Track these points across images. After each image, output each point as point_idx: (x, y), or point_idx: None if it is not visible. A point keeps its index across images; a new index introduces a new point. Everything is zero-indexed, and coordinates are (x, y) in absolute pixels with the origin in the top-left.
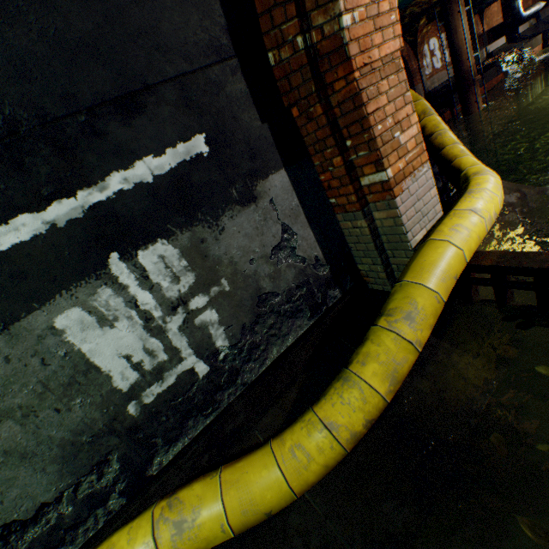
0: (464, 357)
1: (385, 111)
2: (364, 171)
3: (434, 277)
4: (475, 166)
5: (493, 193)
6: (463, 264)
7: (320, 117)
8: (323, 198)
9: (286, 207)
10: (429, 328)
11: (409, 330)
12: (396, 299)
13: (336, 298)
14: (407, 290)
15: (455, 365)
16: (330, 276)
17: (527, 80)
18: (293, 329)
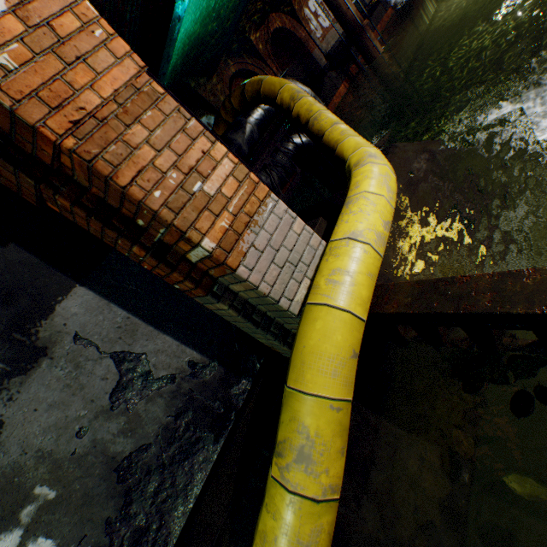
0: (414, 446)
1: (159, 167)
2: (183, 248)
3: (321, 374)
4: (357, 152)
5: (376, 193)
6: (360, 327)
7: (73, 209)
8: (167, 285)
9: (107, 330)
10: (339, 454)
11: (308, 479)
12: (283, 423)
13: (246, 390)
14: (293, 405)
15: (407, 466)
16: (225, 371)
17: (416, 4)
18: (197, 470)
